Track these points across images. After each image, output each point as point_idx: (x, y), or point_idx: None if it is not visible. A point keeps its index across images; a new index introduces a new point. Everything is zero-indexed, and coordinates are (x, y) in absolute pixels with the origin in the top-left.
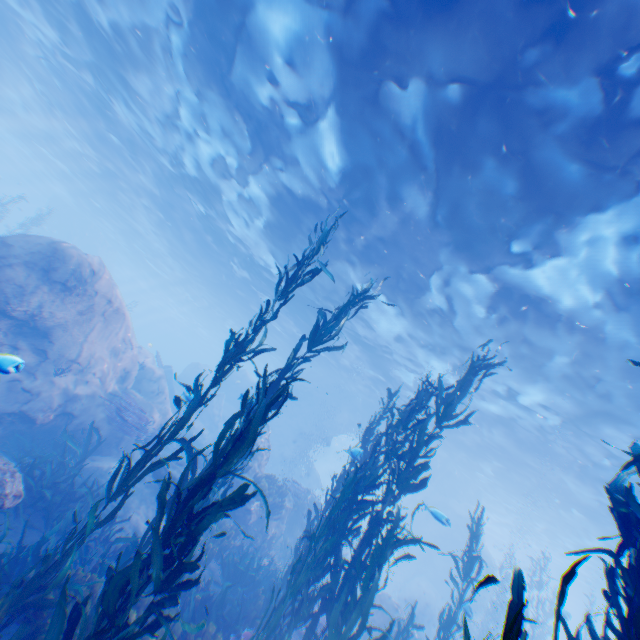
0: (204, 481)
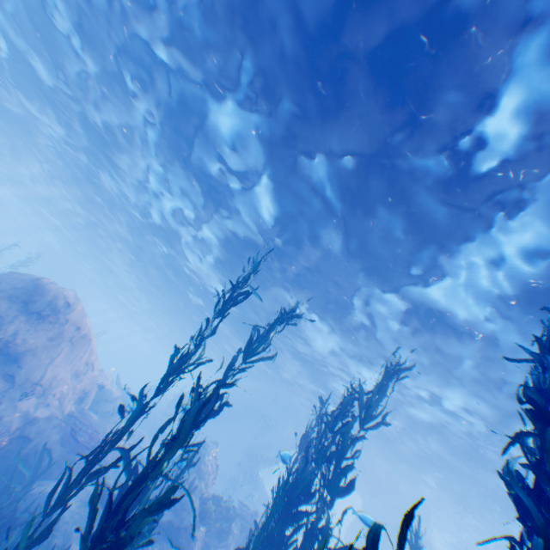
0: (136, 484)
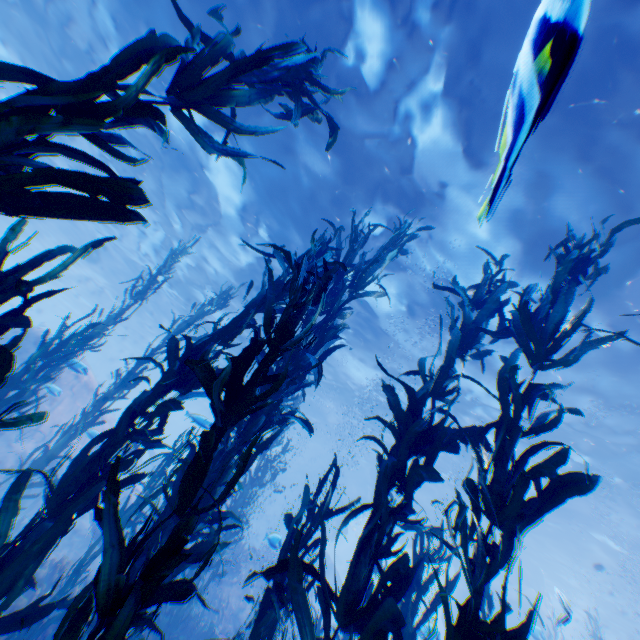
0: None
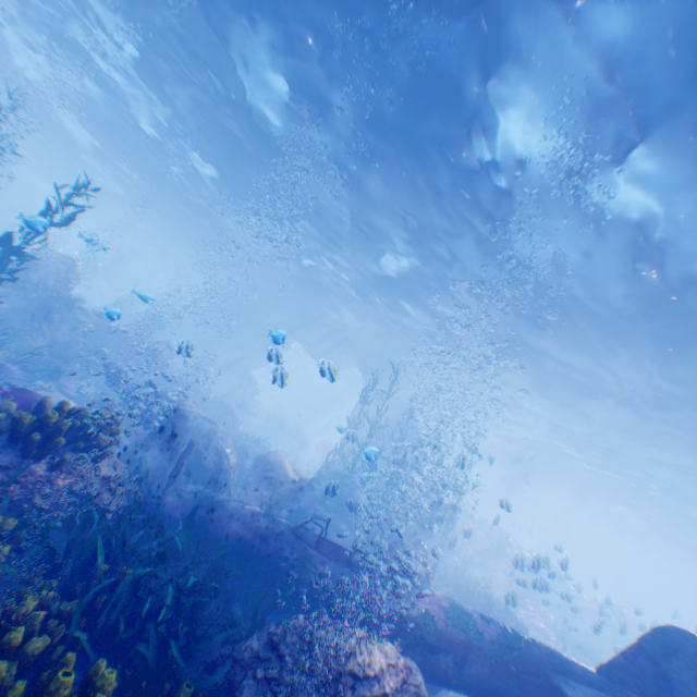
0: None
